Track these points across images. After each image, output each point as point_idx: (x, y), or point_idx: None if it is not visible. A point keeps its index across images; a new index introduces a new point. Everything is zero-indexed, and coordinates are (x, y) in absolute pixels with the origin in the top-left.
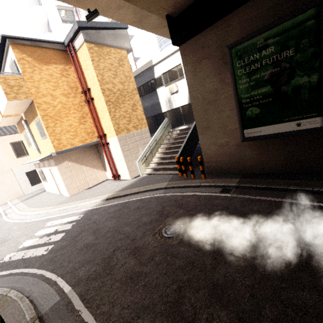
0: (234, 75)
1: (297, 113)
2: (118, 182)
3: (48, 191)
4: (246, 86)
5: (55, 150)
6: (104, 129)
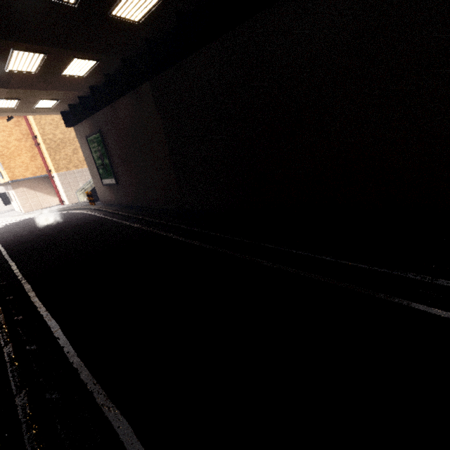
0: (91, 151)
1: (110, 175)
2: (60, 206)
3: (16, 210)
4: (96, 158)
5: (10, 179)
6: (50, 166)
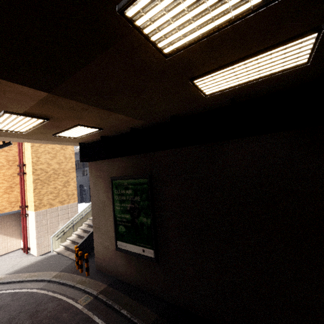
0: (113, 198)
1: (143, 242)
2: (23, 258)
3: None
4: (119, 208)
5: None
6: (28, 201)
